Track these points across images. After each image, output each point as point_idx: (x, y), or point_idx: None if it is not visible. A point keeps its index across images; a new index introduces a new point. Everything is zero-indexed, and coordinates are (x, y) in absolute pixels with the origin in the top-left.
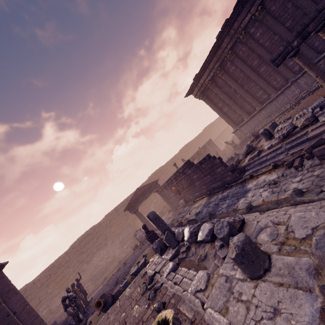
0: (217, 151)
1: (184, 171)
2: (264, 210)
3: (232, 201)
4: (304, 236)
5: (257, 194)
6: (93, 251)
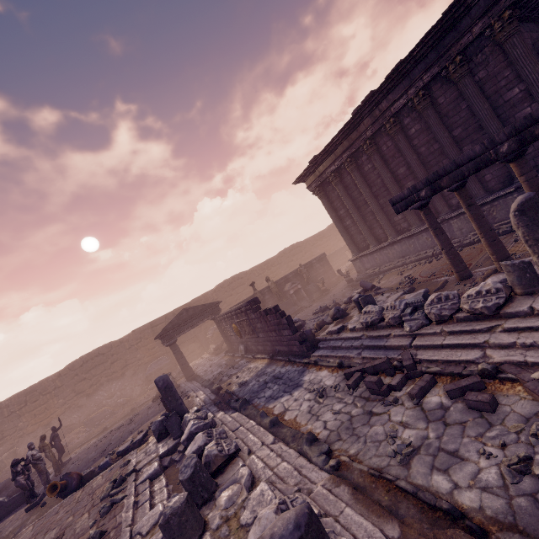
0: (323, 279)
1: (247, 312)
2: (281, 437)
3: (278, 392)
4: (244, 523)
5: (300, 400)
6: (100, 381)
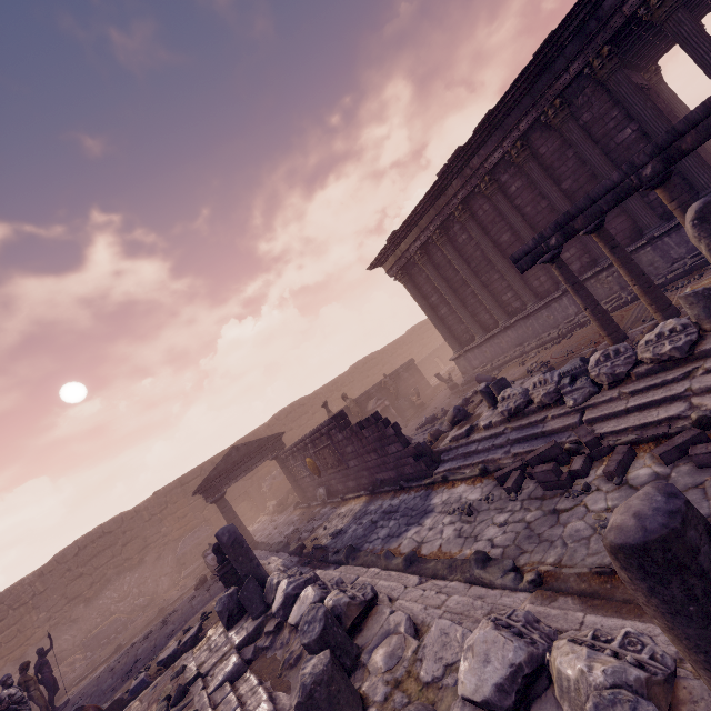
0: (418, 390)
1: (330, 434)
2: (429, 574)
3: (398, 528)
4: (430, 679)
5: (438, 527)
6: (106, 575)
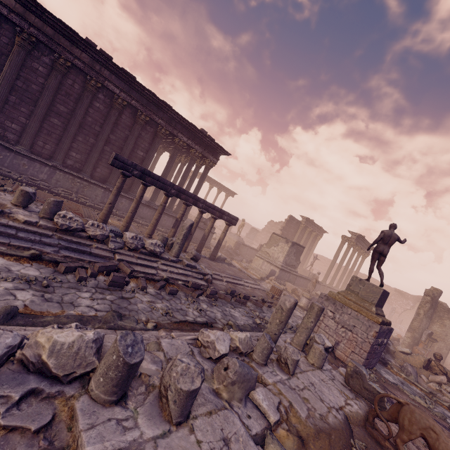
0: None
1: None
2: None
3: None
4: None
5: None
6: None
